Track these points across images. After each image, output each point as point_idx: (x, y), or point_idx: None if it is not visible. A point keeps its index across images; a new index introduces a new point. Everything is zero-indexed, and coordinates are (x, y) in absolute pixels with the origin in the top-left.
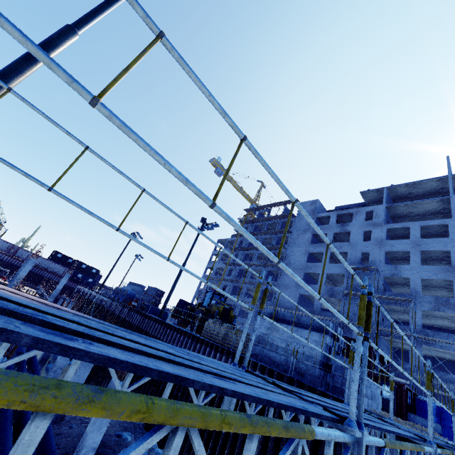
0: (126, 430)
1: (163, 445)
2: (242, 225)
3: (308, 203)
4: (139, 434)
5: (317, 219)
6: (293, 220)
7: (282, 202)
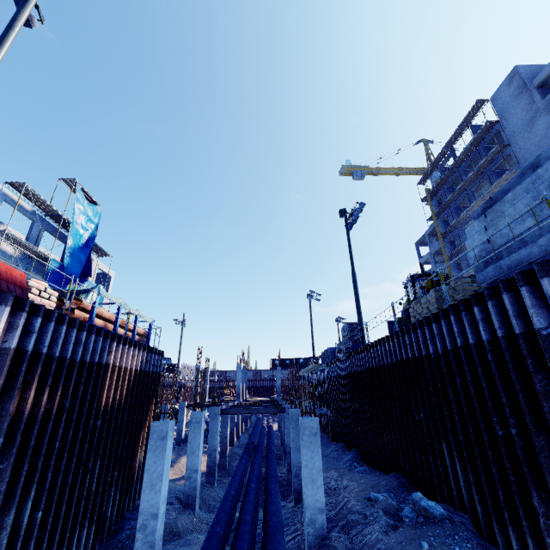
0: (384, 492)
1: (444, 499)
2: (429, 201)
3: (502, 88)
4: (404, 493)
5: (540, 89)
6: (498, 130)
7: (460, 126)
